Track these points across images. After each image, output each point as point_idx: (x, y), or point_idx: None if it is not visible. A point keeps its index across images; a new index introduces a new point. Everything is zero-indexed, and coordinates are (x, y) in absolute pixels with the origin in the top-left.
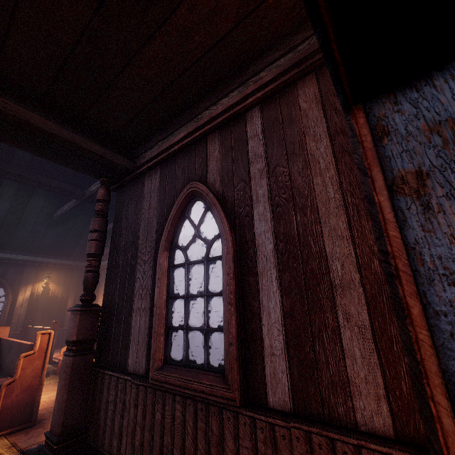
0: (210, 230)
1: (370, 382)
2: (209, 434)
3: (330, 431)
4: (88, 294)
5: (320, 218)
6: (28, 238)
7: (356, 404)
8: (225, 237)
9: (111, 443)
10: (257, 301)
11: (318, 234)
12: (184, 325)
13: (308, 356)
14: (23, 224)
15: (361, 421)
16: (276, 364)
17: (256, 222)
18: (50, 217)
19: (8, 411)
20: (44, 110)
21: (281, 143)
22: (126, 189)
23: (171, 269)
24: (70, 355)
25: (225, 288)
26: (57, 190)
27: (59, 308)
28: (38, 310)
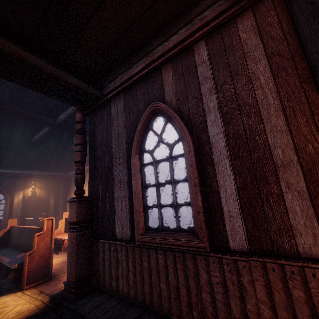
0: (153, 142)
1: (308, 226)
2: (186, 271)
3: (280, 260)
4: (80, 190)
5: (263, 119)
6: (15, 157)
7: (298, 241)
8: (186, 139)
9: (111, 285)
10: (215, 182)
11: (262, 131)
12: (158, 204)
13: (258, 214)
14: (10, 147)
15: (302, 252)
16: (234, 222)
17: (209, 127)
18: (29, 141)
19: (32, 271)
20: (31, 50)
21: (226, 67)
22: (96, 113)
23: (142, 167)
24: (73, 231)
25: (190, 176)
26: (35, 120)
27: (44, 205)
28: (30, 207)
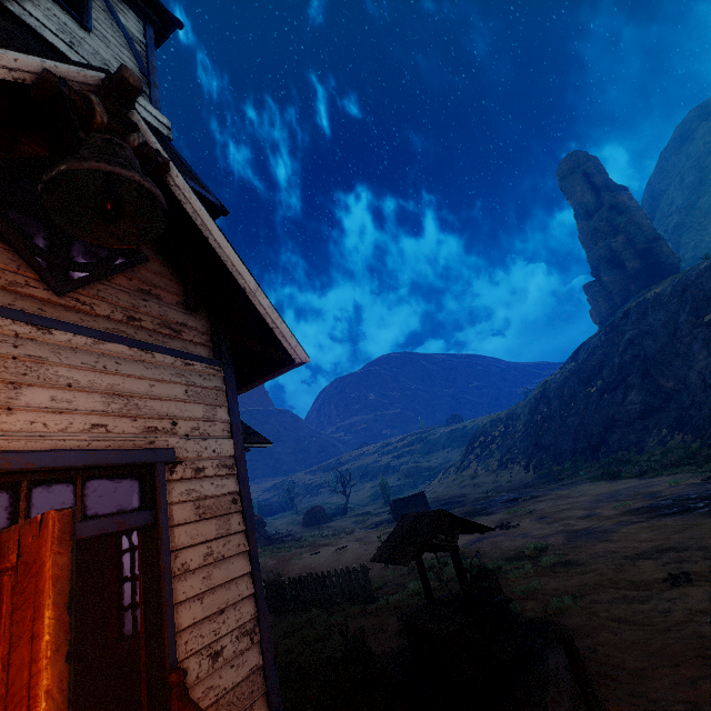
0: None
1: None
2: None
3: None
4: None
5: None
6: None
7: None
8: None
9: None
10: None
11: None
12: (132, 604)
13: None
14: None
15: None
16: None
17: None
18: None
19: None
20: None
21: None
22: None
23: (119, 555)
24: None
25: None
26: None
27: None
28: None
